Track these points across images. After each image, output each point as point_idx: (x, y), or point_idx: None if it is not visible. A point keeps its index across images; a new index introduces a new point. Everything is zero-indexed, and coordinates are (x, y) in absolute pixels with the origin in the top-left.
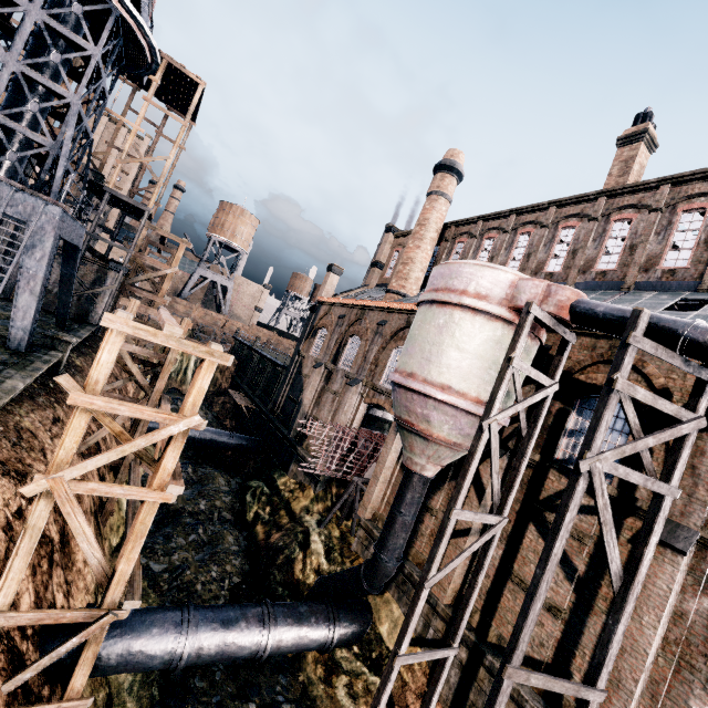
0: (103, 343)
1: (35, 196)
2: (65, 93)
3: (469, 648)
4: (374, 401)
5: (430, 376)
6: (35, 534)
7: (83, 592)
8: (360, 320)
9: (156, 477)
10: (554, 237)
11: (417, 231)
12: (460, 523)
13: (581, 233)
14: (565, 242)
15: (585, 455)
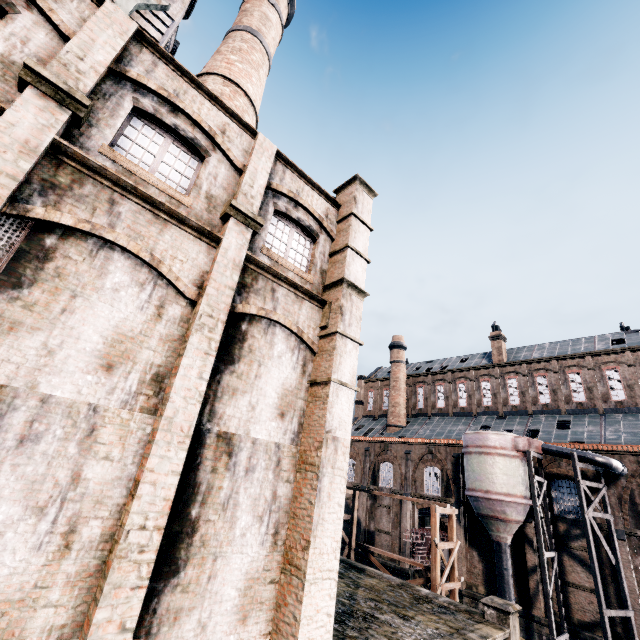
0: (436, 519)
1: None
2: None
3: (569, 634)
4: (425, 505)
5: (498, 490)
6: None
7: None
8: (385, 450)
9: (455, 575)
10: (480, 386)
11: (395, 385)
12: (529, 565)
13: (493, 385)
14: (487, 389)
15: (584, 511)
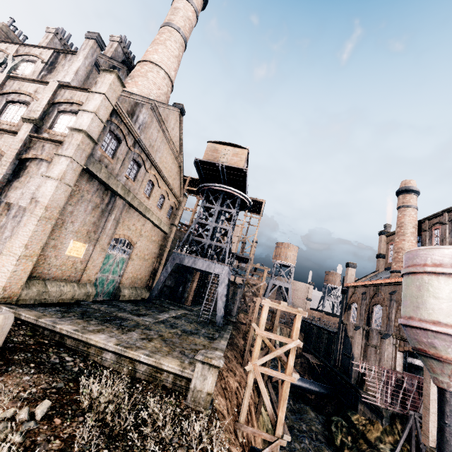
0: (263, 310)
1: (221, 264)
2: (227, 227)
3: None
4: (405, 348)
5: (423, 316)
6: (250, 389)
7: (259, 446)
8: (376, 293)
9: (287, 369)
10: None
11: (398, 231)
12: None
13: None
14: None
15: None
